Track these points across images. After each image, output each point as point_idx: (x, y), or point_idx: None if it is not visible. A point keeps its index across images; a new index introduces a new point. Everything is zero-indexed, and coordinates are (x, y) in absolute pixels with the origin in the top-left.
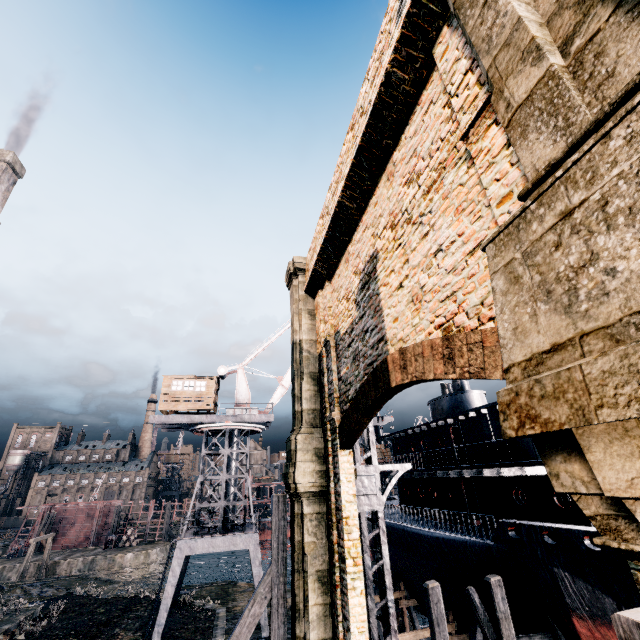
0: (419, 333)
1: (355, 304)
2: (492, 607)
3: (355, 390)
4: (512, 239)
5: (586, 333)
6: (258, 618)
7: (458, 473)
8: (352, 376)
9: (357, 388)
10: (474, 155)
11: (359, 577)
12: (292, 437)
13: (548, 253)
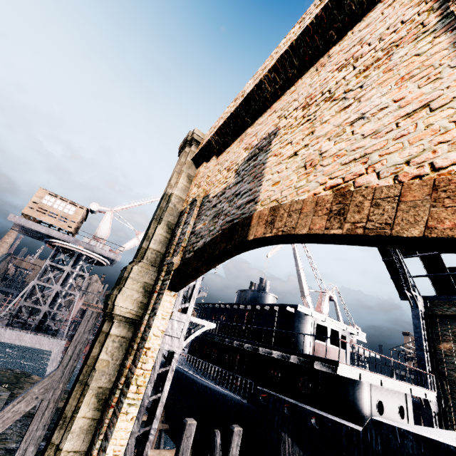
0: (301, 194)
1: (235, 173)
2: (227, 449)
3: (204, 242)
4: None
5: None
6: (19, 415)
7: (240, 345)
8: (206, 230)
9: (207, 240)
10: None
11: (136, 404)
12: (129, 266)
13: None
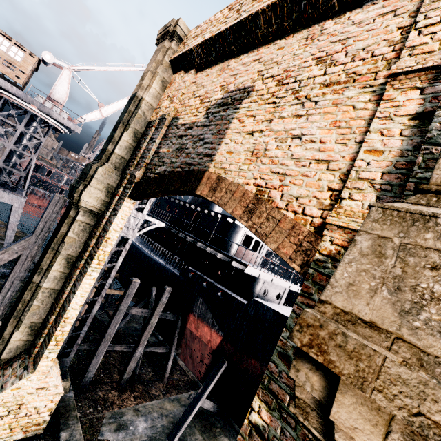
0: (240, 177)
1: (206, 111)
2: (159, 298)
3: (165, 170)
4: (402, 225)
5: (404, 339)
6: (4, 262)
7: (184, 236)
8: (169, 159)
9: (167, 170)
10: (385, 97)
11: (97, 271)
12: (94, 166)
13: (422, 265)
